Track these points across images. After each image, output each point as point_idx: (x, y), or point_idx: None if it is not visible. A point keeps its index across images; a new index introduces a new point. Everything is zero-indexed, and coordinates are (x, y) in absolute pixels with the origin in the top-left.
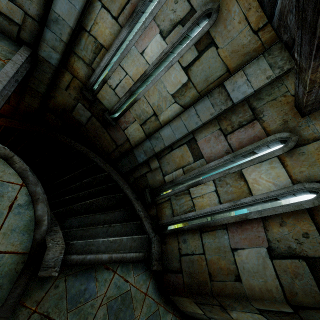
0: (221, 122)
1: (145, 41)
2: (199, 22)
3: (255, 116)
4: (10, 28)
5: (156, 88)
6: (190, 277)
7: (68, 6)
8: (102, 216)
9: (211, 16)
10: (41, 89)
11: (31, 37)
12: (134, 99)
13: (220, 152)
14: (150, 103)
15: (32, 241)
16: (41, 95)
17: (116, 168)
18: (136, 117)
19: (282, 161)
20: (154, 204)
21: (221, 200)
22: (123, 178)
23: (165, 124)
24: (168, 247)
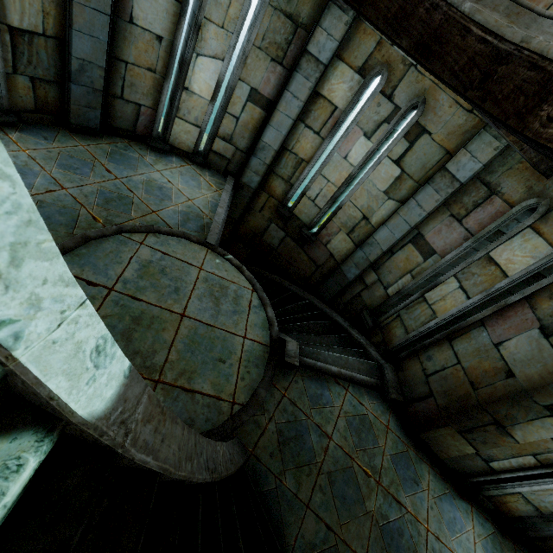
0: (451, 207)
1: (348, 145)
2: (405, 116)
3: (491, 191)
4: (221, 164)
5: (363, 188)
6: (445, 396)
7: (275, 134)
8: (317, 338)
9: (417, 108)
10: (236, 215)
11: (236, 167)
12: (337, 206)
13: (457, 241)
14: (358, 206)
15: (270, 337)
16: (235, 221)
17: (318, 295)
18: (341, 226)
19: (536, 230)
20: (377, 328)
21: (469, 295)
22: (328, 307)
23: (379, 226)
24: (408, 373)
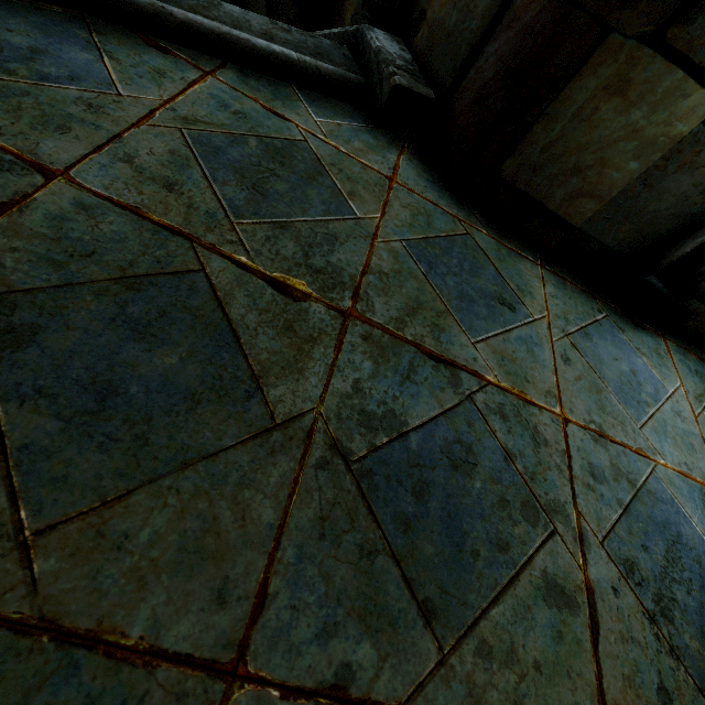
0: None
1: None
2: None
3: None
4: None
5: None
6: None
7: None
8: None
9: None
10: None
11: None
12: None
13: None
14: None
15: None
16: None
17: None
18: None
19: None
20: None
21: None
22: None
23: None
24: (437, 3)
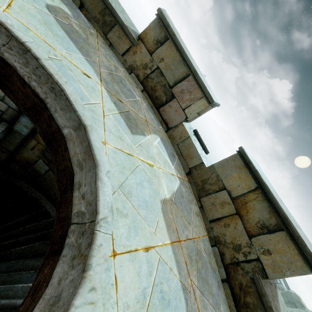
0: None
1: None
2: None
3: None
4: None
5: None
6: None
7: None
8: (32, 261)
9: None
10: (10, 147)
11: (10, 118)
12: None
13: None
14: None
15: None
16: (10, 151)
17: None
18: None
19: None
20: None
21: None
22: None
23: None
24: None
